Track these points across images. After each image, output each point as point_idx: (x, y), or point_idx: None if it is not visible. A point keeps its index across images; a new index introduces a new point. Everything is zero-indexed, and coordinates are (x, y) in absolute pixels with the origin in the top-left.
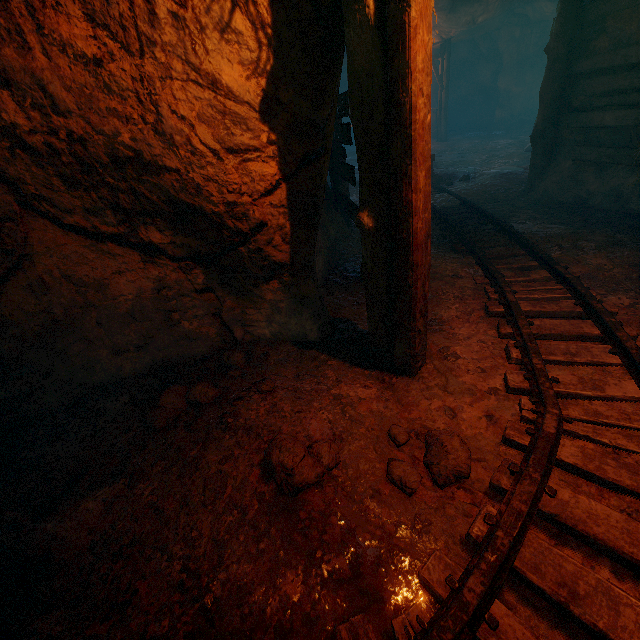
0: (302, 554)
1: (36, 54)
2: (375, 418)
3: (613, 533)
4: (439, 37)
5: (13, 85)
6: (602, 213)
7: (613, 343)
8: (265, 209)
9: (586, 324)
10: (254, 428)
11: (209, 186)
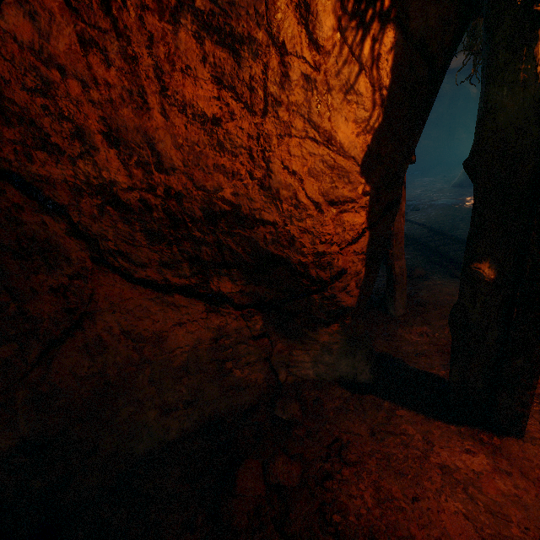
0: None
1: (153, 114)
2: (516, 507)
3: None
4: None
5: (122, 144)
6: None
7: None
8: (348, 257)
9: None
10: (376, 533)
11: (303, 237)
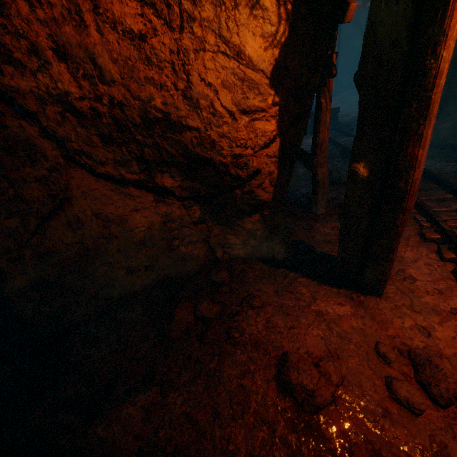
0: None
1: (90, 31)
2: (359, 335)
3: None
4: None
5: (69, 58)
6: None
7: None
8: (261, 159)
9: None
10: (259, 343)
11: (222, 141)
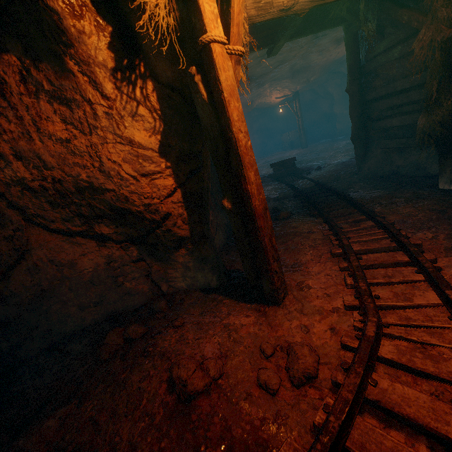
0: (190, 449)
1: (36, 142)
2: (251, 338)
3: (421, 412)
4: (290, 91)
5: (24, 158)
6: (410, 178)
7: (418, 265)
8: (169, 205)
9: (399, 254)
10: (166, 353)
11: (133, 196)
